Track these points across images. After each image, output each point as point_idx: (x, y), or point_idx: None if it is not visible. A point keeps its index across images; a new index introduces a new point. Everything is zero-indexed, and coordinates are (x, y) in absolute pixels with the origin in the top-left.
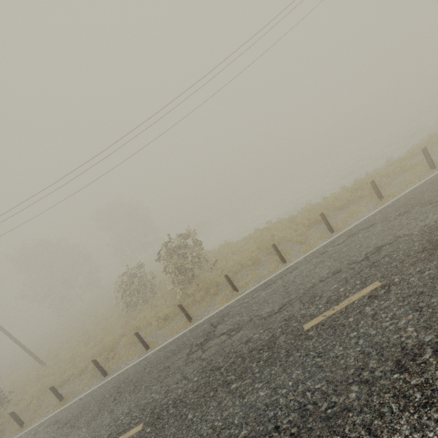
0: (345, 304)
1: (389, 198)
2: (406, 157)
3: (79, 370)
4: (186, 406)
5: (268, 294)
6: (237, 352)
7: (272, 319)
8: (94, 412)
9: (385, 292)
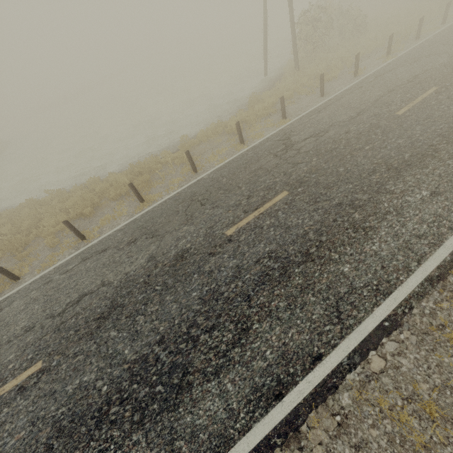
0: None
1: (146, 205)
2: (196, 142)
3: None
4: None
5: None
6: None
7: None
8: None
9: (34, 384)
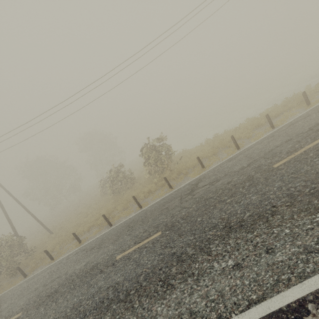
0: (303, 150)
1: (315, 103)
2: None
3: (87, 228)
4: (193, 217)
5: (234, 162)
6: (222, 188)
7: (244, 170)
8: (114, 238)
9: None
